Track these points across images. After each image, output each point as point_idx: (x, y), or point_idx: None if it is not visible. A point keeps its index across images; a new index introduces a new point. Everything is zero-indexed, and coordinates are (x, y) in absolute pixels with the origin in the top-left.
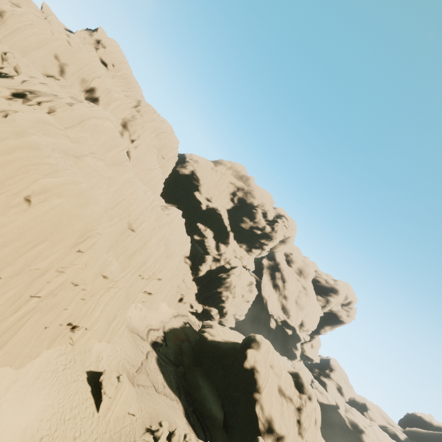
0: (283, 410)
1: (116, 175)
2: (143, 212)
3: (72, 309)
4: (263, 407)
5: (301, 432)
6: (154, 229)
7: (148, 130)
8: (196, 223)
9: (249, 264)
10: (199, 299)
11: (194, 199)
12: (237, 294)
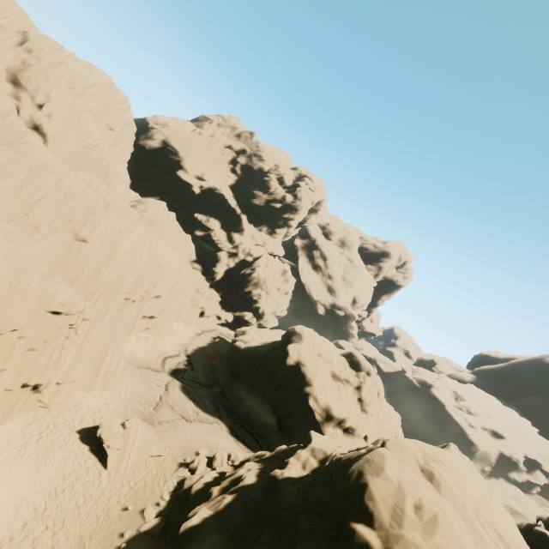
0: (340, 394)
1: (9, 158)
2: (91, 211)
3: (17, 366)
4: (317, 398)
5: (364, 409)
6: (119, 232)
7: (59, 83)
8: (193, 214)
9: (276, 249)
10: (226, 307)
11: (180, 183)
12: (271, 288)
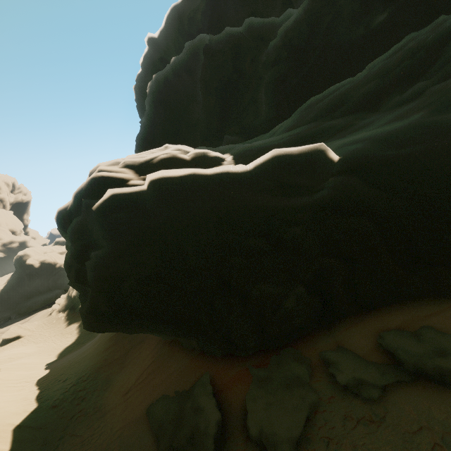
0: None
1: None
2: None
3: None
4: None
5: None
6: None
7: None
8: None
9: None
10: None
11: None
12: None
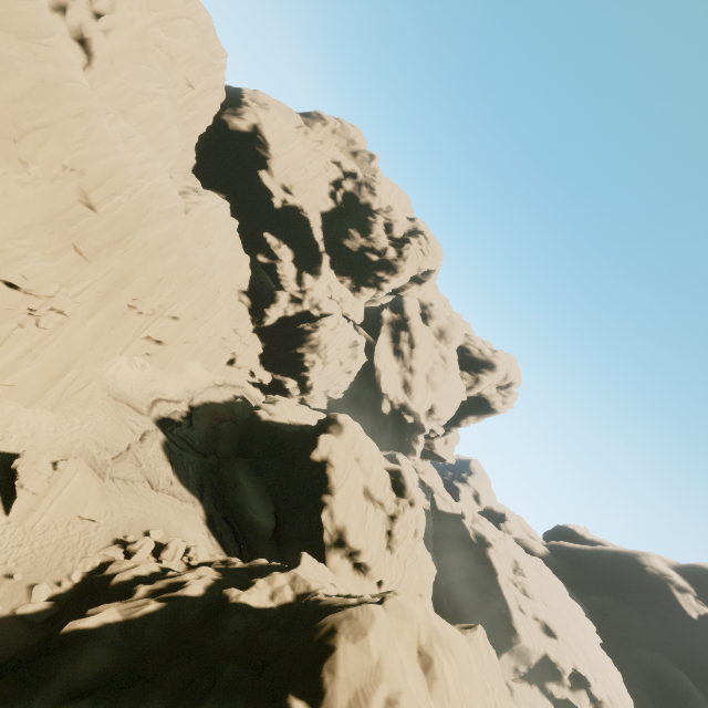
0: (366, 518)
1: (12, 54)
2: (115, 172)
3: None
4: (334, 513)
5: (391, 546)
6: (145, 214)
7: None
8: (262, 232)
9: (354, 312)
10: (266, 364)
11: (259, 186)
12: (331, 359)
